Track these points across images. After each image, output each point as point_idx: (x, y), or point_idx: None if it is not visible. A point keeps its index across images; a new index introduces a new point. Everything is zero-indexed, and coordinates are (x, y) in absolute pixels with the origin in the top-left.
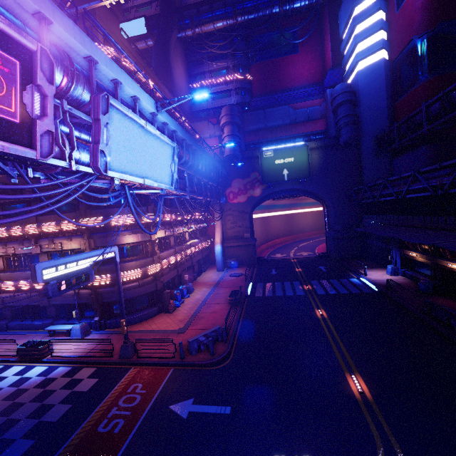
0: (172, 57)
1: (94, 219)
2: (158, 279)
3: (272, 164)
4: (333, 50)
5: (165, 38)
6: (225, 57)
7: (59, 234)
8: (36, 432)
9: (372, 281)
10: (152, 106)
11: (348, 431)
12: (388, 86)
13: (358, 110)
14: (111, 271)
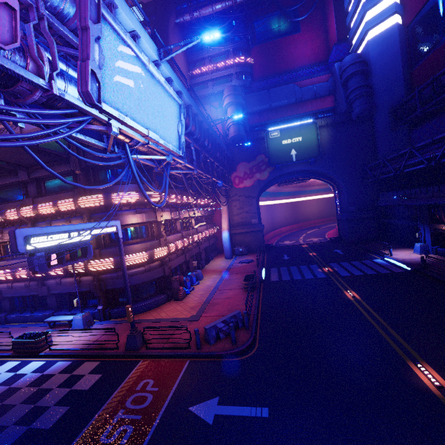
0: (170, 40)
1: (94, 196)
2: (165, 264)
3: (279, 144)
4: (337, 25)
5: (163, 21)
6: (224, 41)
7: (57, 217)
8: (24, 444)
9: (400, 260)
10: (155, 52)
11: (442, 442)
12: (403, 53)
13: (370, 83)
14: (114, 254)
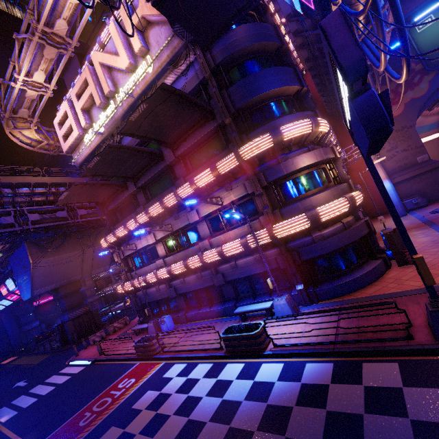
0: None
1: (258, 138)
2: (360, 218)
3: (438, 33)
4: None
5: None
6: None
7: (213, 189)
8: None
9: None
10: None
11: None
12: None
13: None
14: (300, 210)
